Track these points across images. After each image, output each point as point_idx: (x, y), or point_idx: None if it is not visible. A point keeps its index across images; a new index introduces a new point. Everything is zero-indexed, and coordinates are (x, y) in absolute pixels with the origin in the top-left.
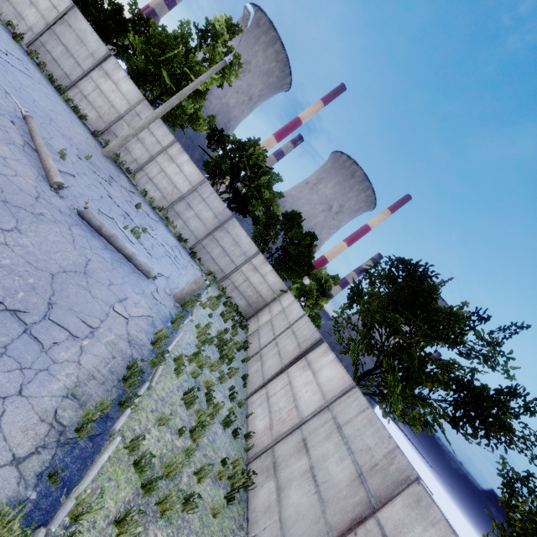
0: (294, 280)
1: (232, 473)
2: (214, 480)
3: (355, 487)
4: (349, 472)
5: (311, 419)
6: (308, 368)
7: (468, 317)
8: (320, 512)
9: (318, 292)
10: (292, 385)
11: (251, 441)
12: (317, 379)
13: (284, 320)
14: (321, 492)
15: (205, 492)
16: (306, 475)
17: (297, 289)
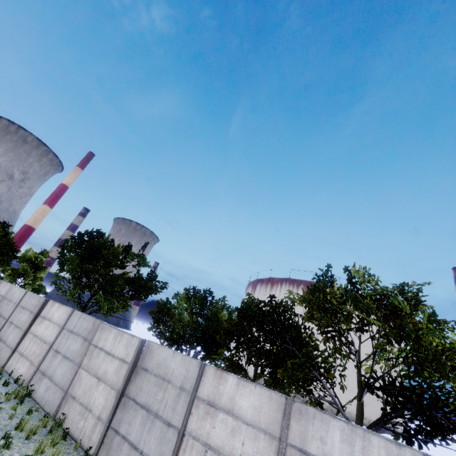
0: (3, 269)
1: (16, 394)
2: (5, 403)
3: (84, 344)
4: (80, 342)
5: (56, 340)
6: (44, 320)
7: (127, 248)
8: (73, 364)
9: (33, 269)
10: (37, 335)
11: (21, 381)
12: (53, 321)
13: (9, 304)
14: (71, 358)
15: (2, 407)
16: (62, 360)
17: (10, 275)
